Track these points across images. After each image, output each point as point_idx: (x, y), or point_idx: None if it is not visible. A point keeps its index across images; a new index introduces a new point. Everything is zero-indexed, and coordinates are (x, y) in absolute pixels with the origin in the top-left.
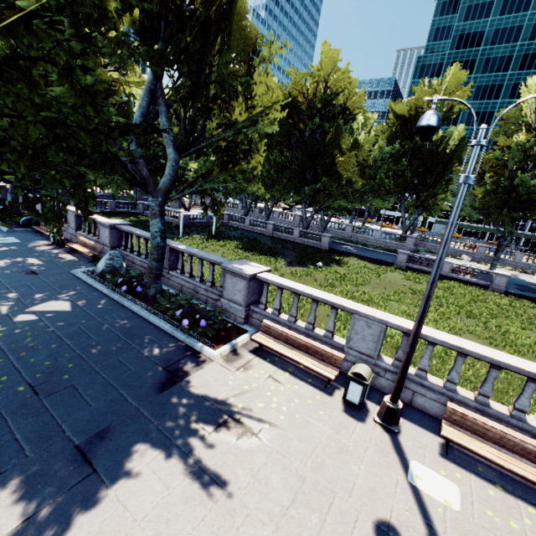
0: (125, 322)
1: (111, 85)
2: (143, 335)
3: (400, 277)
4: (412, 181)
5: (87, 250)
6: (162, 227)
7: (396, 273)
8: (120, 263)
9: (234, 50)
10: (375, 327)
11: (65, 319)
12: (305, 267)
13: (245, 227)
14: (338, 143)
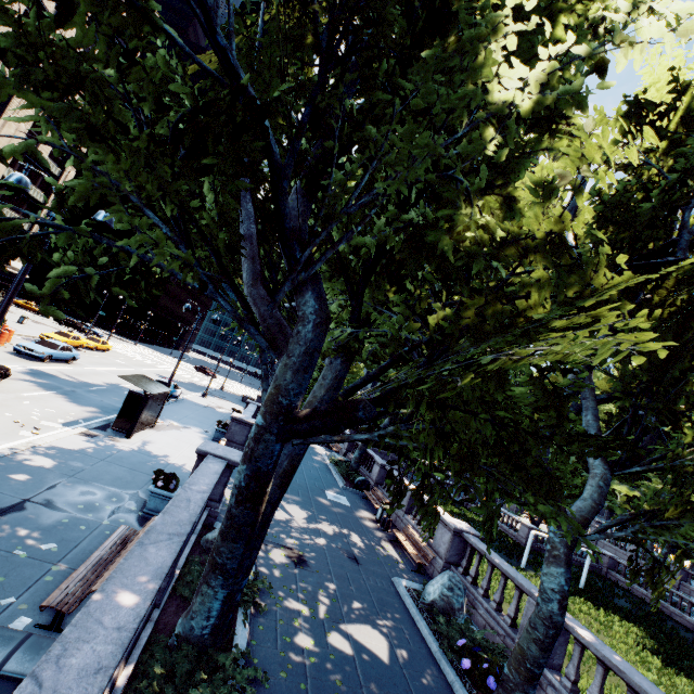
0: None
1: None
2: None
3: None
4: None
5: (414, 550)
6: (564, 585)
7: None
8: (460, 601)
9: None
10: None
11: (381, 680)
12: None
13: (648, 597)
14: None
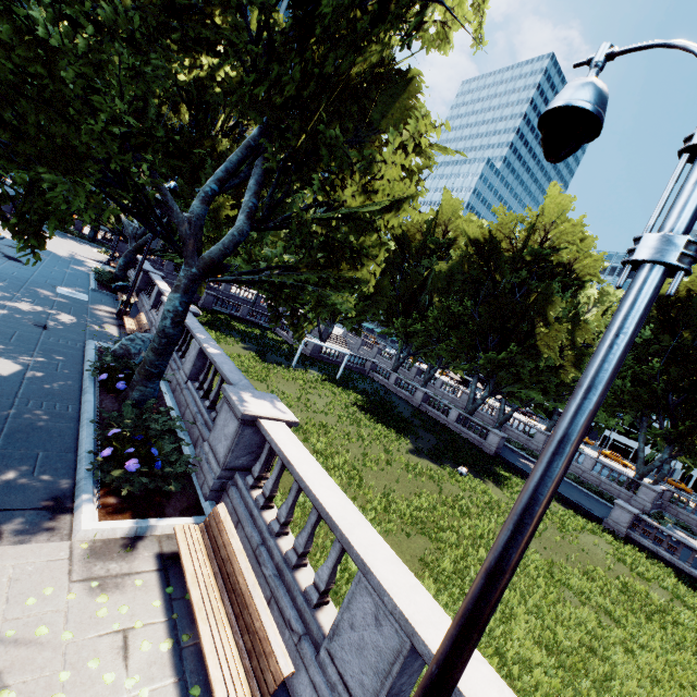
0: (43, 418)
1: (272, 177)
2: (36, 445)
3: (607, 549)
4: (665, 396)
5: (134, 328)
6: (179, 307)
7: (601, 539)
8: (138, 348)
9: (386, 132)
10: (390, 631)
11: None
12: (437, 465)
13: (388, 385)
14: (544, 308)
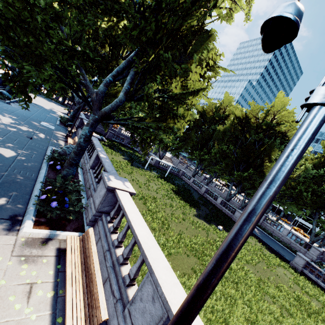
0: (19, 178)
1: None
2: (12, 189)
3: (290, 277)
4: None
5: (71, 143)
6: (88, 133)
7: (288, 271)
8: (70, 152)
9: None
10: (158, 306)
11: None
12: (207, 223)
13: (189, 182)
14: (270, 153)
